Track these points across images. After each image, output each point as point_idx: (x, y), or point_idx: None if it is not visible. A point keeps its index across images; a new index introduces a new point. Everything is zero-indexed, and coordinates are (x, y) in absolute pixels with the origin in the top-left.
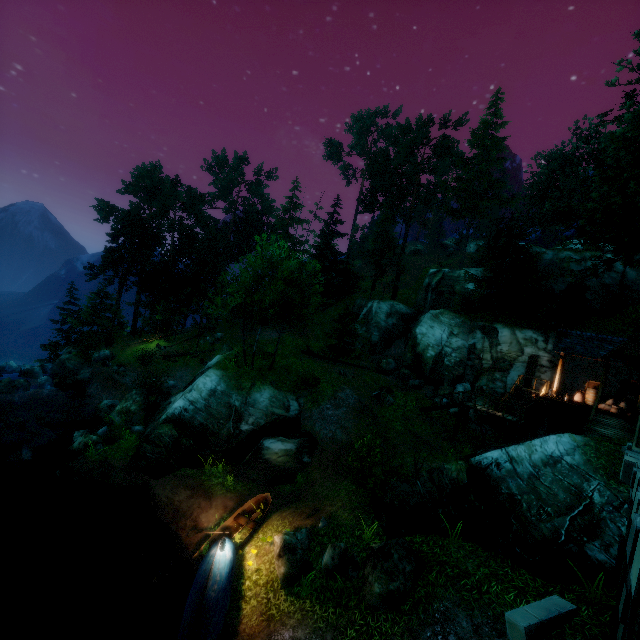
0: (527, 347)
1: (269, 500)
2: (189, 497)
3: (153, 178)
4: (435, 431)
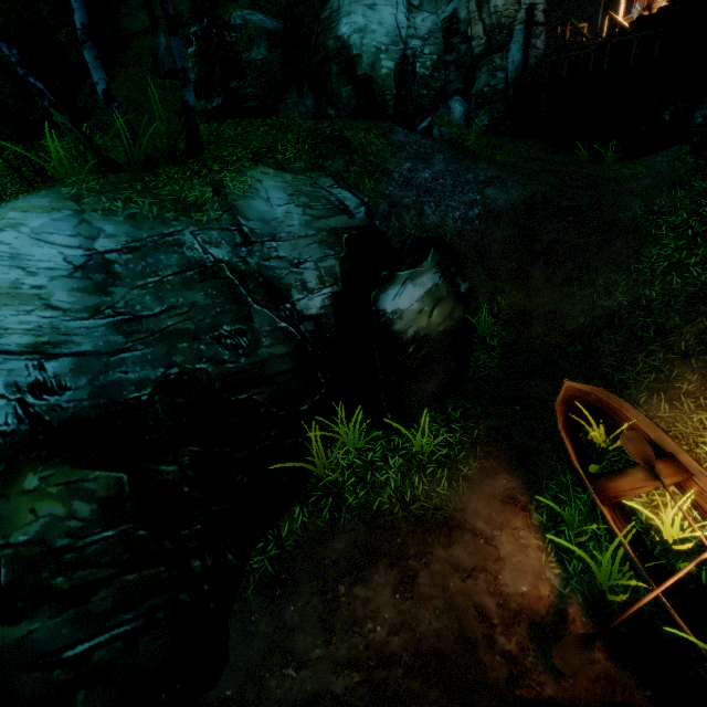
0: None
1: (587, 395)
2: (404, 586)
3: None
4: (537, 148)
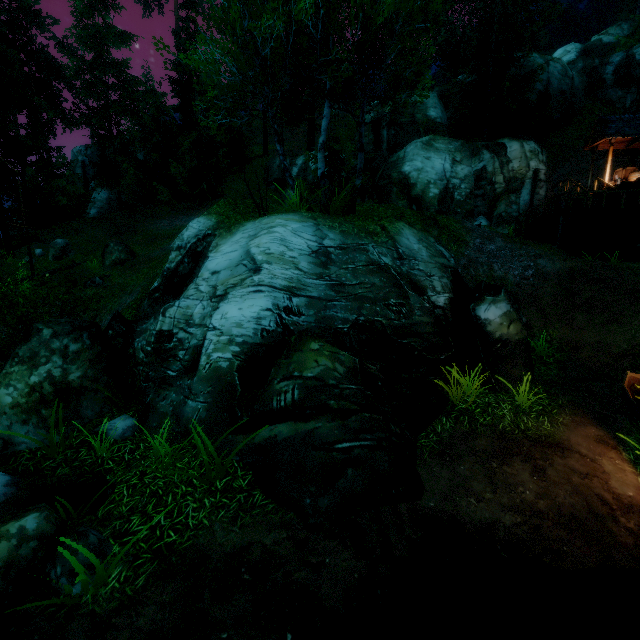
0: (532, 161)
1: None
2: (538, 473)
3: None
4: (555, 249)
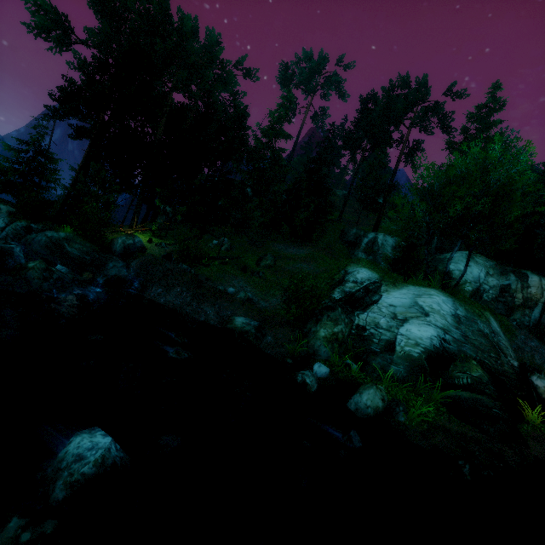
0: None
1: None
2: None
3: (161, 3)
4: None
